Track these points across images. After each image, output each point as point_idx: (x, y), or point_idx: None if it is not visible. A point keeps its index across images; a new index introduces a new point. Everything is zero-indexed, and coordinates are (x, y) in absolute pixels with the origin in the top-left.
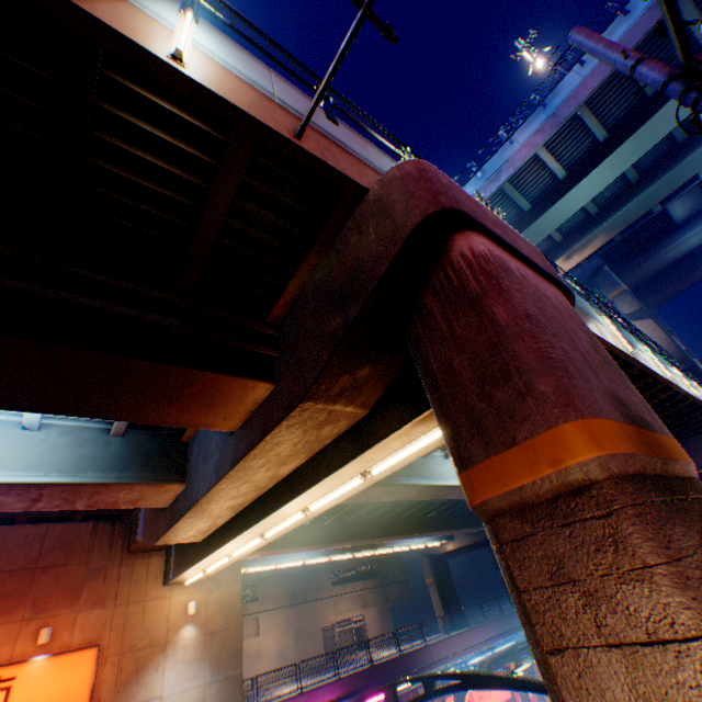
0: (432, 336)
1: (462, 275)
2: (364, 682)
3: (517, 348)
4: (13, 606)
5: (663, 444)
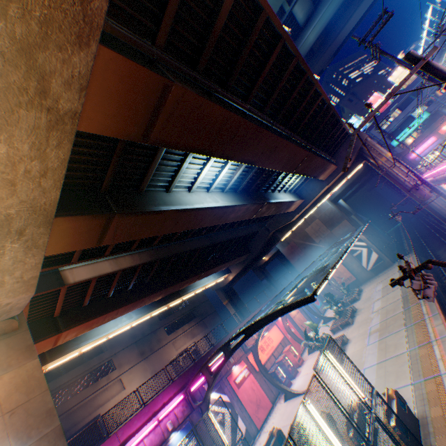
0: None
1: None
2: (192, 375)
3: None
4: None
5: None
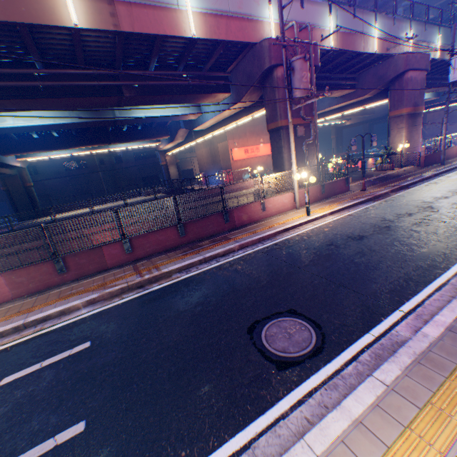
0: (393, 92)
1: (402, 83)
2: None
3: (403, 98)
4: (253, 135)
5: (417, 109)
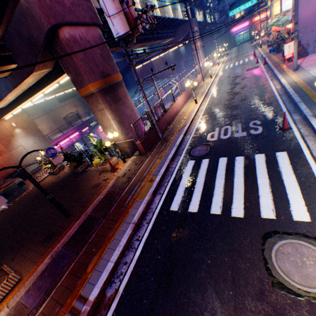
0: (63, 61)
1: (65, 47)
2: (82, 127)
3: (80, 70)
4: None
5: (112, 79)
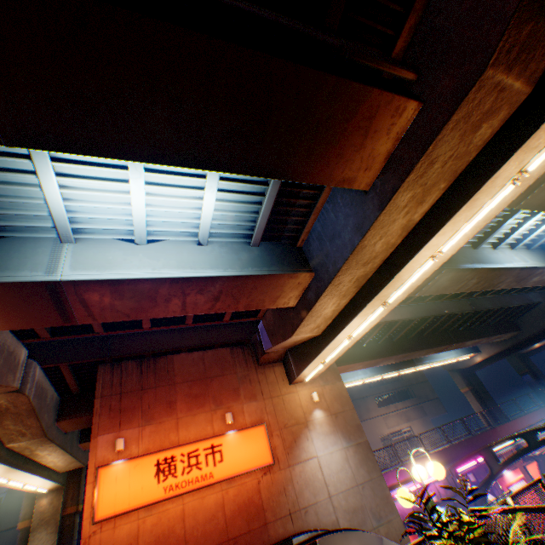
0: None
1: None
2: (450, 456)
3: None
4: (202, 402)
5: None
